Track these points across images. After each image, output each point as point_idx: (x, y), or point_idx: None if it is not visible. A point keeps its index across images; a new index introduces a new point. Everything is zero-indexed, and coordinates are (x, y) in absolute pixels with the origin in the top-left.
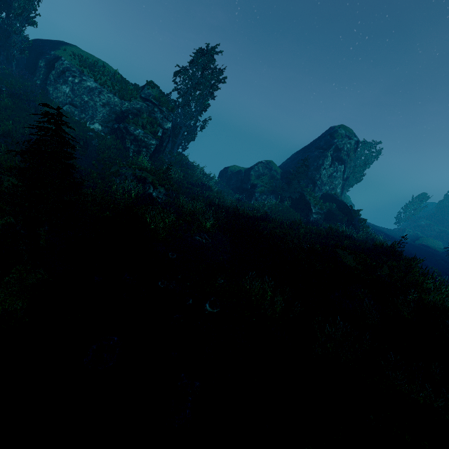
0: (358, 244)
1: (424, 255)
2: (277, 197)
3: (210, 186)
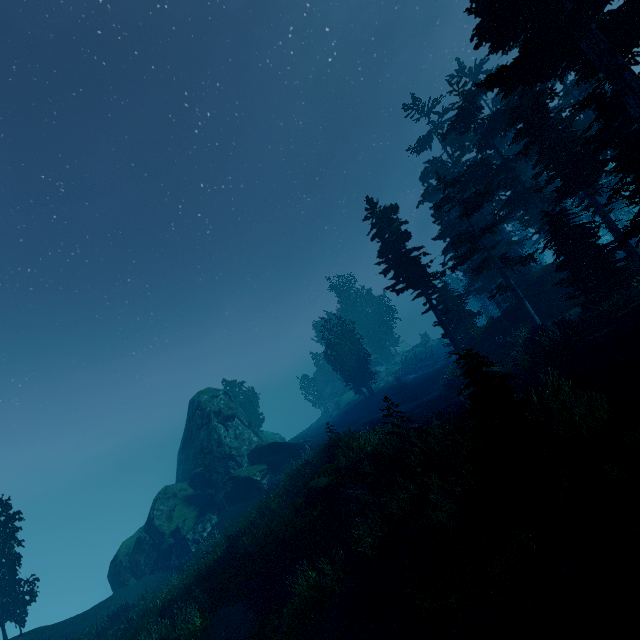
0: (316, 461)
1: (354, 412)
2: (213, 510)
3: (123, 604)
